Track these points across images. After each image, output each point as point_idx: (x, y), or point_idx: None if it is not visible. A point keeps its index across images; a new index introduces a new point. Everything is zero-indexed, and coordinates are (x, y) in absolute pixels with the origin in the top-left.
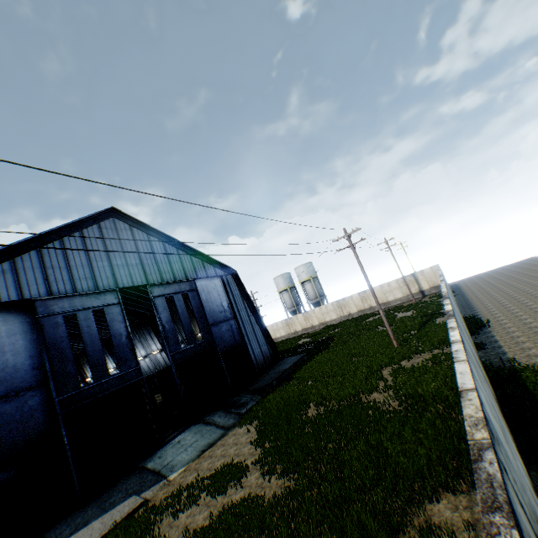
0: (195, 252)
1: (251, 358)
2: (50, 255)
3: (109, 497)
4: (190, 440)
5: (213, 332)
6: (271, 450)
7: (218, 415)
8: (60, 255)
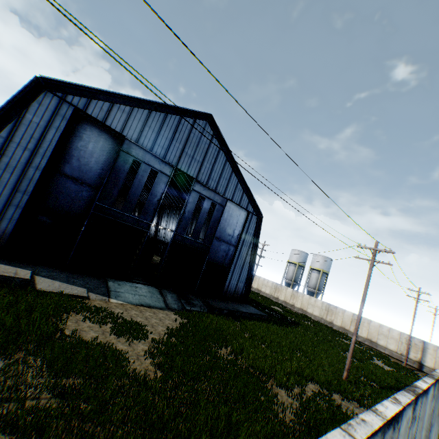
0: (243, 182)
1: (225, 283)
2: (153, 118)
3: (77, 278)
4: (142, 292)
5: (213, 243)
6: (169, 344)
7: (171, 295)
8: (159, 123)
